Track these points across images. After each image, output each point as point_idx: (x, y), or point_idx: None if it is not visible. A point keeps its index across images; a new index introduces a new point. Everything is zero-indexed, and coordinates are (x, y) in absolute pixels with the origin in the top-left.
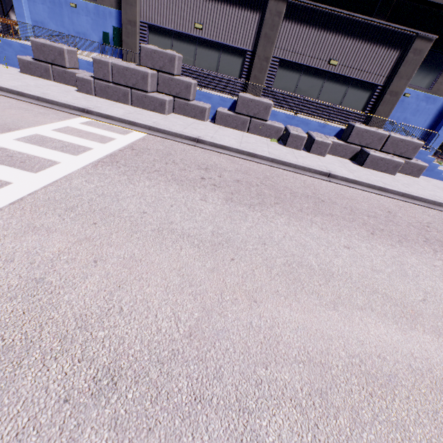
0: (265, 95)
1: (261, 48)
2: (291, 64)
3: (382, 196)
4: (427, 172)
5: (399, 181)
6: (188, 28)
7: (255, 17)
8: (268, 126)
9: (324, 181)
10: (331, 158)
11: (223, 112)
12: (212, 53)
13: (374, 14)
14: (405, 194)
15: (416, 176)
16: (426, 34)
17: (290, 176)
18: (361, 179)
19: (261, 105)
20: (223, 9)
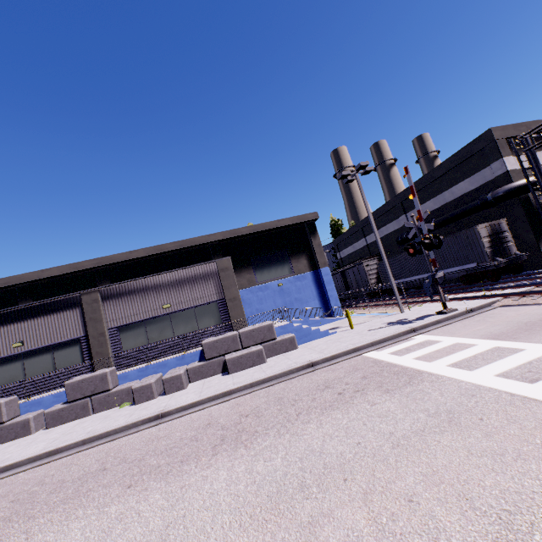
0: (119, 361)
1: (92, 329)
2: (131, 325)
3: (226, 401)
4: (308, 337)
5: (263, 367)
6: (7, 350)
7: (76, 312)
8: (115, 393)
9: (153, 426)
10: (195, 385)
11: (53, 410)
12: (44, 357)
13: (212, 256)
14: (253, 382)
15: (294, 348)
16: (221, 259)
17: (95, 452)
18: (202, 396)
19: (96, 378)
20: (41, 321)
